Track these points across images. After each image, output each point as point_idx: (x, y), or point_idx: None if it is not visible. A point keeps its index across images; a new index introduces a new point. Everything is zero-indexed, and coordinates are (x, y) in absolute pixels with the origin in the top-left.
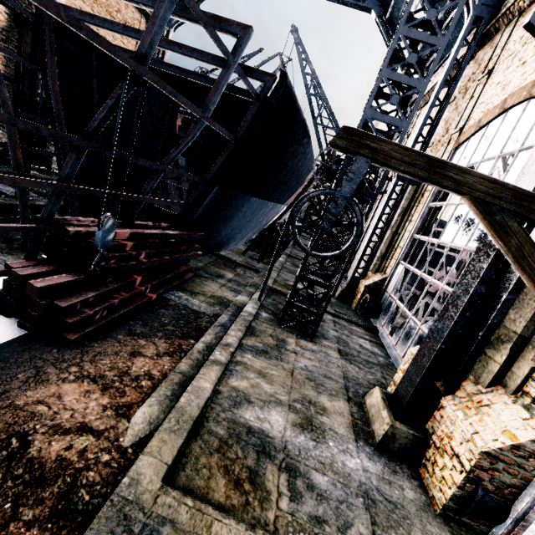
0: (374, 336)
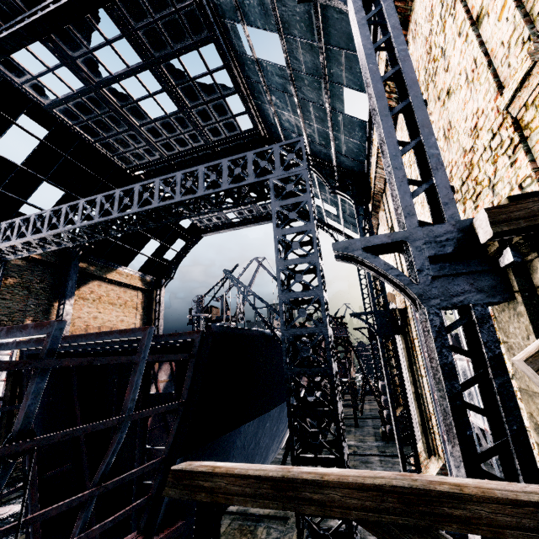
0: None
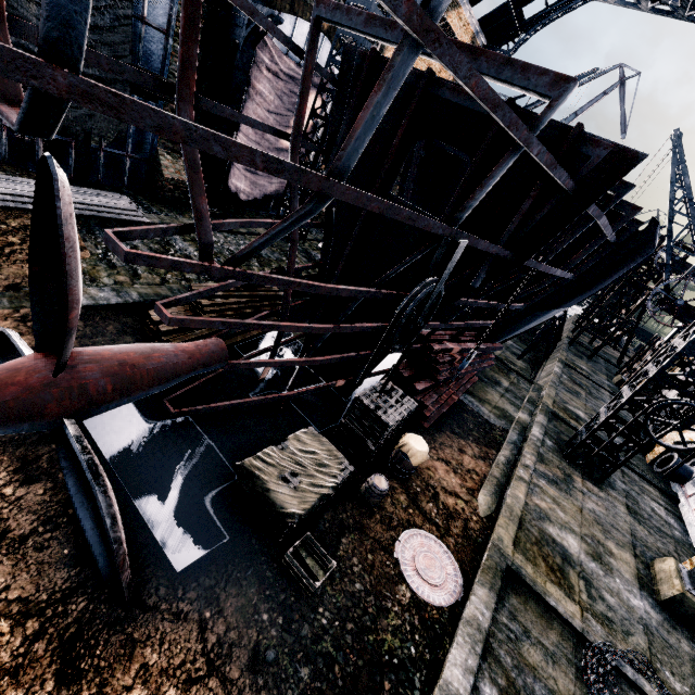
0: (671, 504)
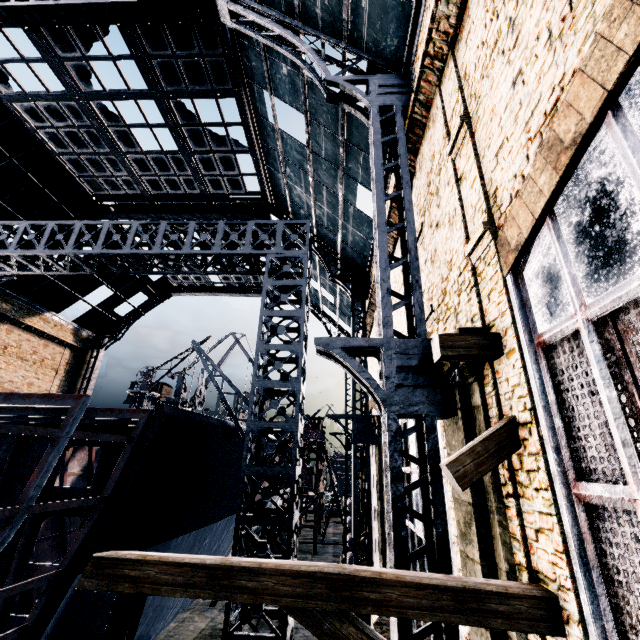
0: None
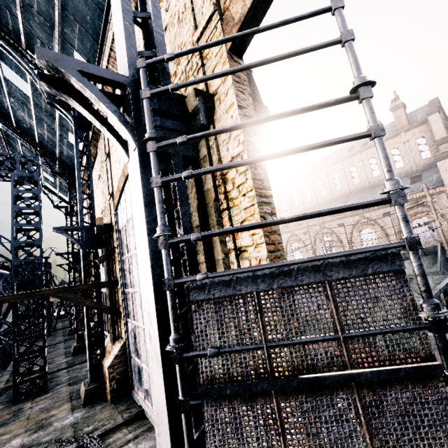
0: None
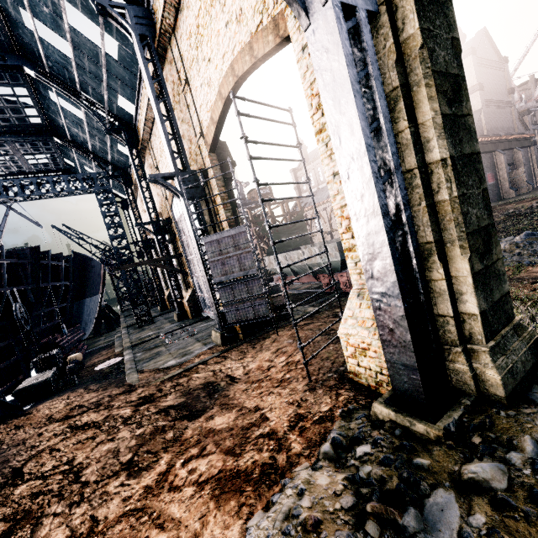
0: None
